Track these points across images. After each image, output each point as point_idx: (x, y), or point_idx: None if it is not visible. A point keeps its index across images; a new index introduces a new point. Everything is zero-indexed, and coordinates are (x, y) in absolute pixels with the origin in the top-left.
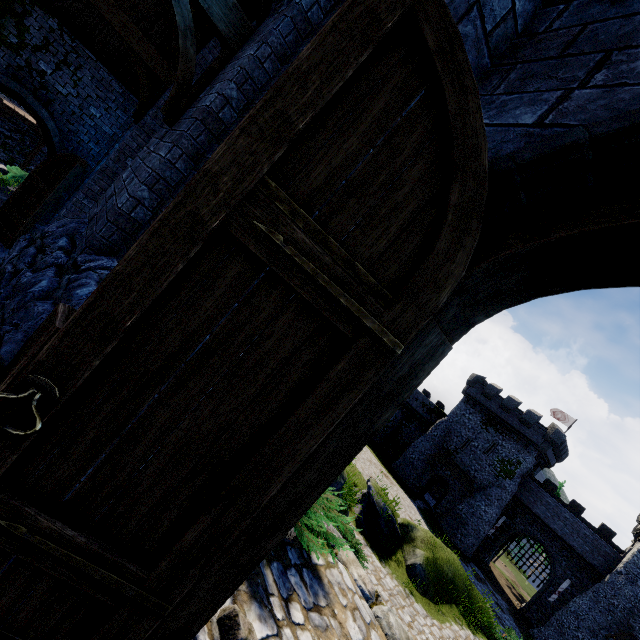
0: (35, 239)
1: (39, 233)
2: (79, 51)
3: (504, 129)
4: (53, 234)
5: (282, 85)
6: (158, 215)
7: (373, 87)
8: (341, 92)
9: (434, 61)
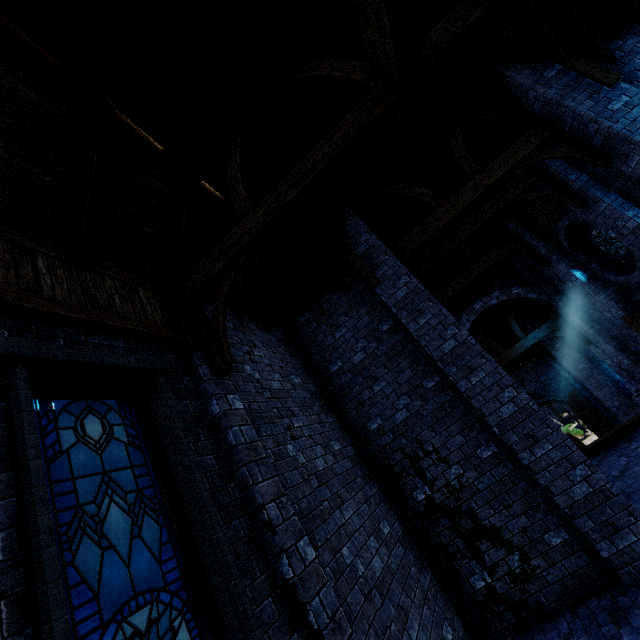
0: (637, 395)
1: (634, 394)
2: (516, 376)
3: (639, 299)
4: (636, 387)
5: (637, 331)
6: (634, 353)
7: (636, 322)
8: (637, 325)
9: (634, 316)
